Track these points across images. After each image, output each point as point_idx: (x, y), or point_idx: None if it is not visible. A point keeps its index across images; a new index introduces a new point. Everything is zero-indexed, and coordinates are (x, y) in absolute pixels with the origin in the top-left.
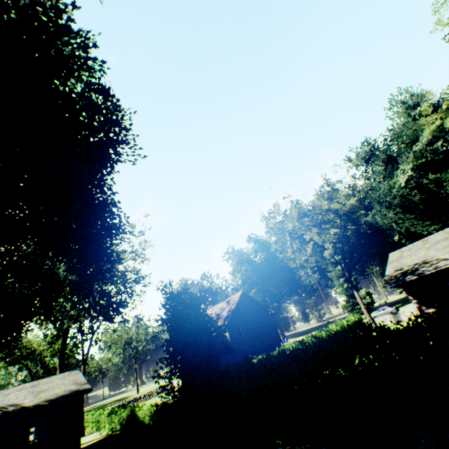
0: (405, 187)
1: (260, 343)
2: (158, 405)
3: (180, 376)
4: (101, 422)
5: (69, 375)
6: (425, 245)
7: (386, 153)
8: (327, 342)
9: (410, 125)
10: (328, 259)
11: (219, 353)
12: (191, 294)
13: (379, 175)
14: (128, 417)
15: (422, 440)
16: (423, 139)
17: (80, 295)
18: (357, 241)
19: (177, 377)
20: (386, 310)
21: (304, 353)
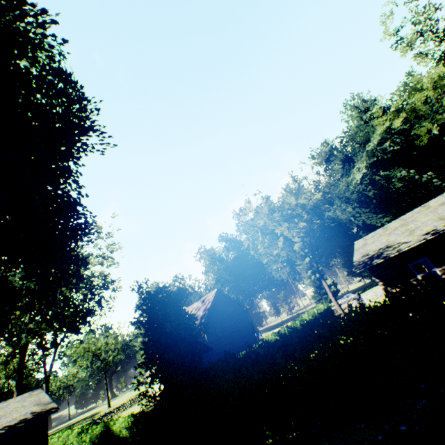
0: (360, 184)
1: (237, 339)
2: (136, 415)
3: (162, 379)
4: (69, 444)
5: (29, 396)
6: (386, 232)
7: (343, 153)
8: (311, 327)
9: (362, 128)
10: (298, 252)
11: (201, 350)
12: (169, 292)
13: (338, 173)
14: (101, 434)
15: (418, 406)
16: (374, 140)
17: (41, 304)
18: (323, 234)
19: (158, 380)
20: (350, 297)
21: (290, 339)
